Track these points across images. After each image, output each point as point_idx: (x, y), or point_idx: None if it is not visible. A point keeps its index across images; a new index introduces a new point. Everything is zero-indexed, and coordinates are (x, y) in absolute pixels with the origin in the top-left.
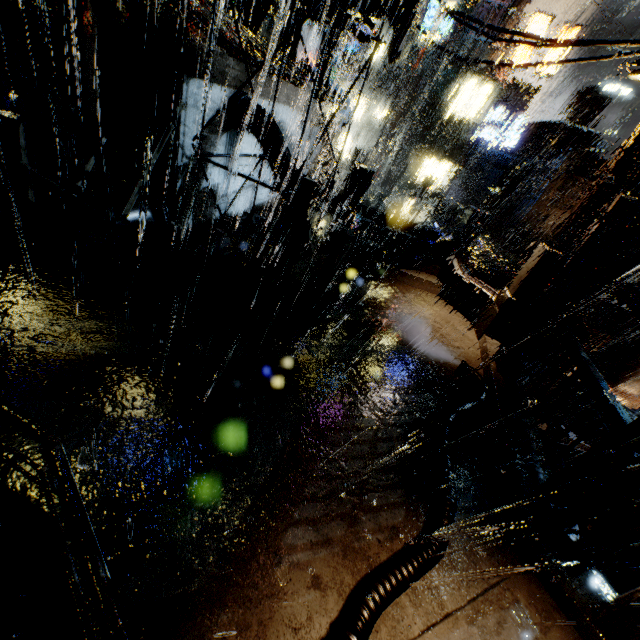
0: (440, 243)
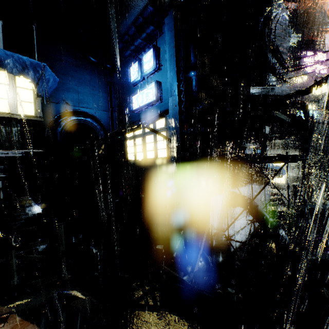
0: None
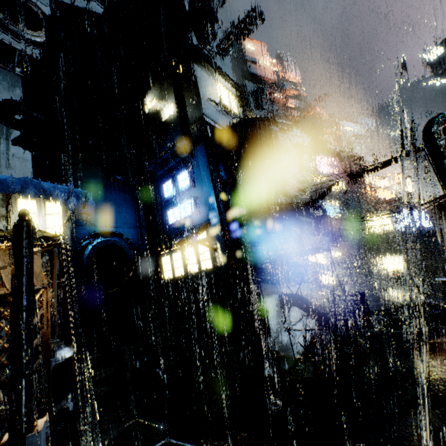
0: (441, 309)
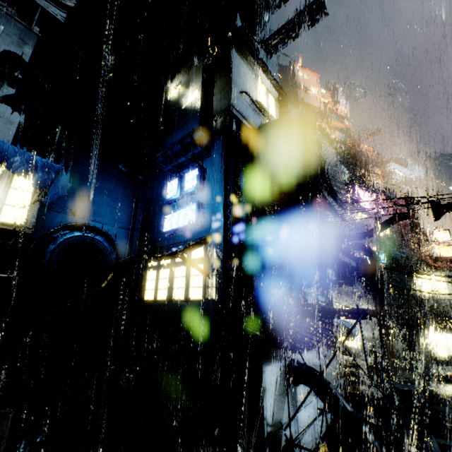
0: None
